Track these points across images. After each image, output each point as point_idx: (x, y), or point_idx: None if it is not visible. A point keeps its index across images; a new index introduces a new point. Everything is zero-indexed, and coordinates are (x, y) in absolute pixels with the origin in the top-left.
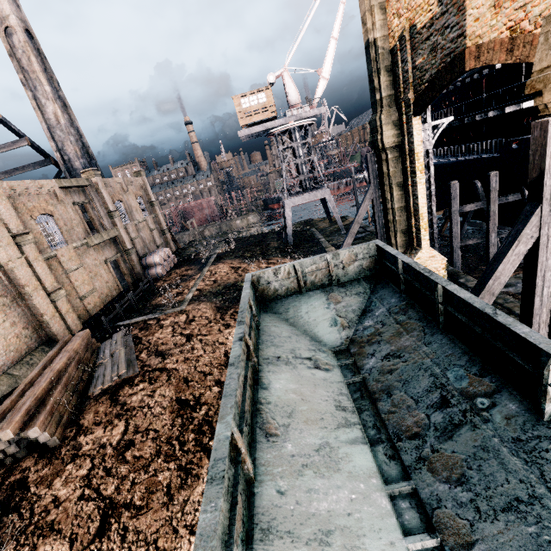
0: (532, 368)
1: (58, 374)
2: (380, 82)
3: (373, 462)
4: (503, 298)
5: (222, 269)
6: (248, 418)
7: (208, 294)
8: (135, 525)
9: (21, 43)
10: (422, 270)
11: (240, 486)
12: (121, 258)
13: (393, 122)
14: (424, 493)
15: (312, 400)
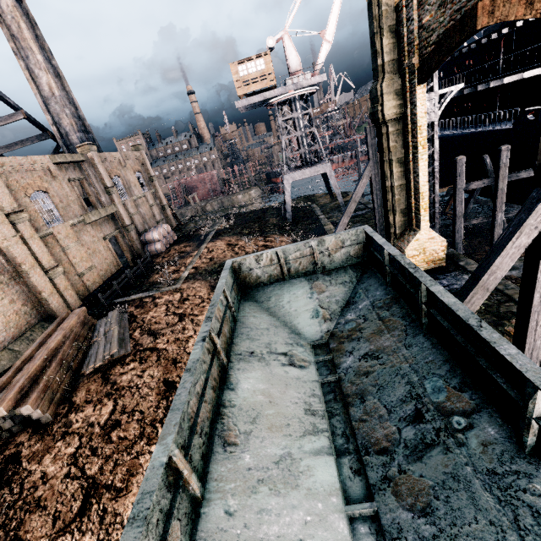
0: (516, 394)
1: (52, 351)
2: (383, 44)
3: (336, 477)
4: (503, 284)
5: (219, 247)
6: (205, 427)
7: (204, 273)
8: (114, 507)
9: (10, 8)
10: (407, 265)
11: (180, 511)
12: (120, 235)
13: (395, 91)
14: (385, 519)
15: (280, 403)
